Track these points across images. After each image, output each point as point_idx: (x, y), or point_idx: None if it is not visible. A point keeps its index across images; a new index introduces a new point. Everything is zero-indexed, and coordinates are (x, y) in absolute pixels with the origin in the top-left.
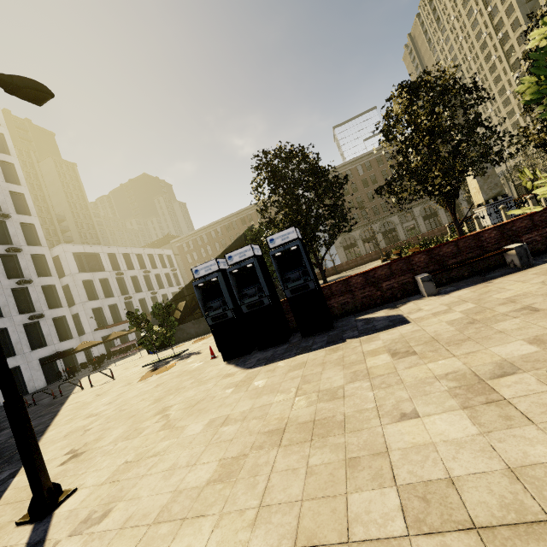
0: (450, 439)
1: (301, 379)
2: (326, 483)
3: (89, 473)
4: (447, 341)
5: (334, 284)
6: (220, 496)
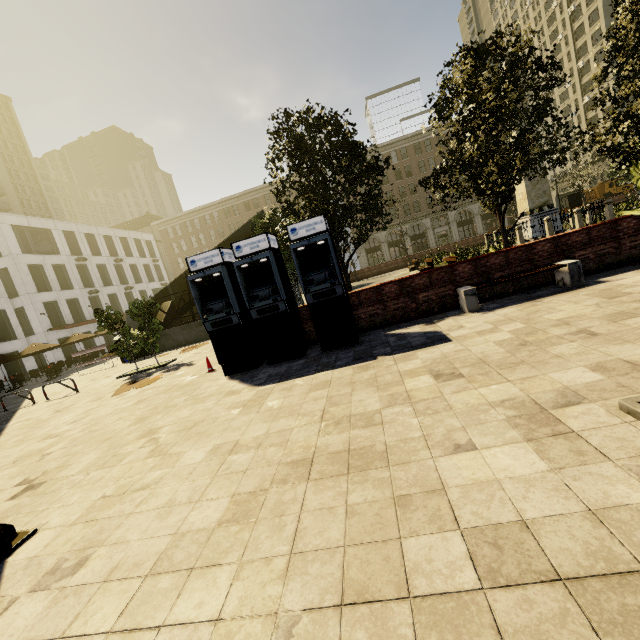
0: (517, 476)
1: (326, 400)
2: (373, 525)
3: (53, 509)
4: (498, 364)
5: (364, 291)
6: (238, 540)
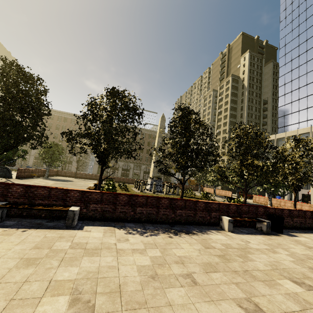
0: None
1: None
2: None
3: None
4: None
5: None
6: None
